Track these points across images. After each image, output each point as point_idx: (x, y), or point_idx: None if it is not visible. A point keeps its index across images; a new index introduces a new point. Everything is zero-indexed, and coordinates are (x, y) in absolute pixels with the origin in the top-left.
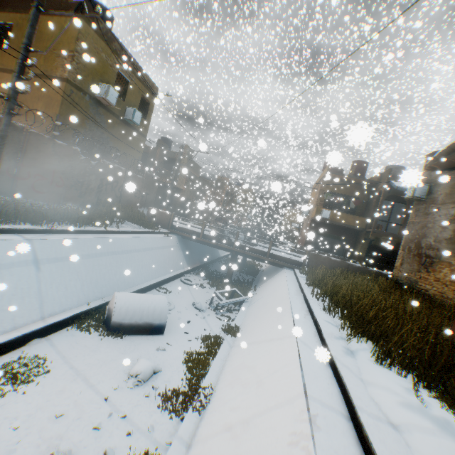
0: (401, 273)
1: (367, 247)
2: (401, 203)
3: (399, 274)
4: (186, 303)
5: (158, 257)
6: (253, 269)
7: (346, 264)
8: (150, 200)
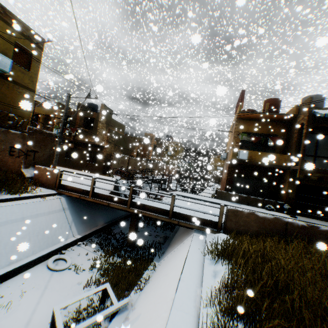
0: None
1: (296, 188)
2: (326, 135)
3: None
4: None
5: (2, 238)
6: None
7: (282, 222)
8: (44, 158)
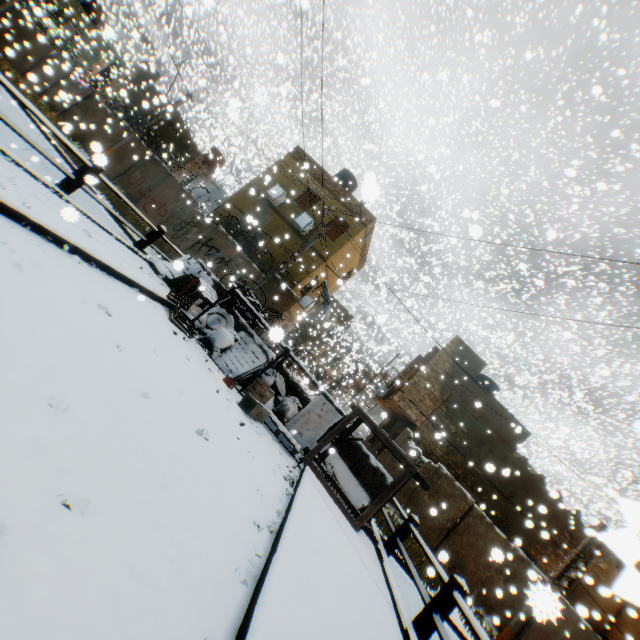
0: None
1: None
2: None
3: None
4: None
5: None
6: None
7: None
8: None
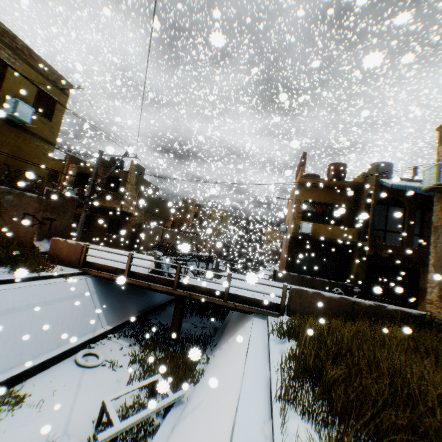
0: None
1: (366, 267)
2: (396, 207)
3: None
4: (34, 440)
5: (24, 325)
6: (221, 309)
7: (349, 302)
8: (61, 228)
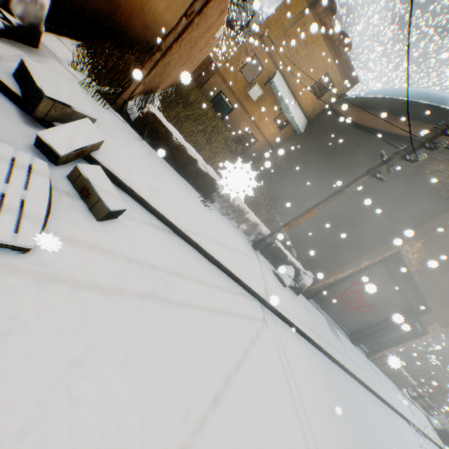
0: None
1: None
2: None
3: None
4: None
5: None
6: None
7: None
8: None
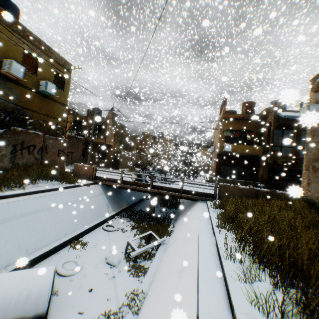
0: (310, 192)
1: (267, 170)
2: (289, 130)
3: (309, 193)
4: (99, 258)
5: (76, 210)
6: (175, 202)
7: (254, 190)
8: (77, 157)
